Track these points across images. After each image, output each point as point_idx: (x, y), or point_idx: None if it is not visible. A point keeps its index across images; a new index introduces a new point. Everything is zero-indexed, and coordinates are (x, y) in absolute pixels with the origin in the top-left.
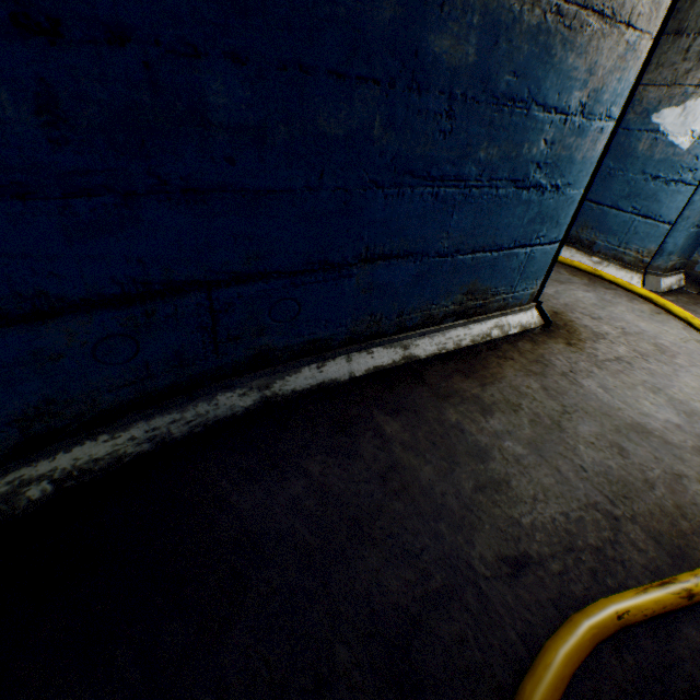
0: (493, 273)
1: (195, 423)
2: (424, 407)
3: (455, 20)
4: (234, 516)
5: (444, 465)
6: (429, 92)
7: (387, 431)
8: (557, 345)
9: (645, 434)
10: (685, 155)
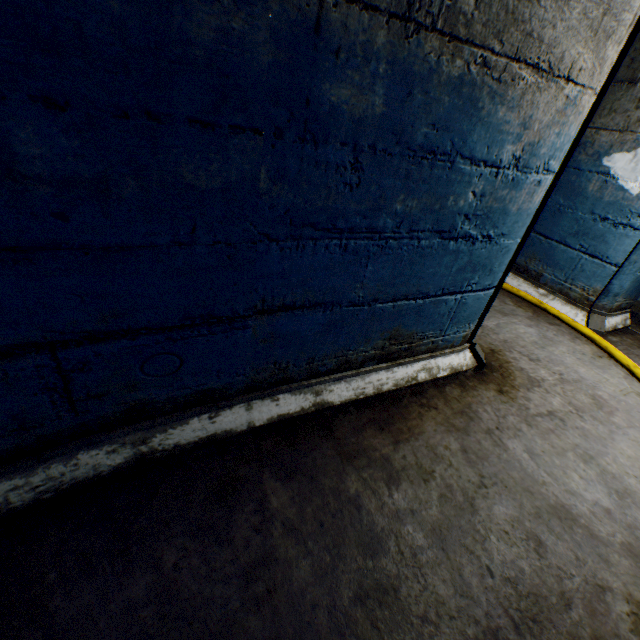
0: (419, 319)
1: (44, 488)
2: (324, 470)
3: (356, 67)
4: (44, 632)
5: (326, 559)
6: (328, 143)
7: (272, 503)
8: (487, 391)
9: (569, 522)
10: (634, 201)
